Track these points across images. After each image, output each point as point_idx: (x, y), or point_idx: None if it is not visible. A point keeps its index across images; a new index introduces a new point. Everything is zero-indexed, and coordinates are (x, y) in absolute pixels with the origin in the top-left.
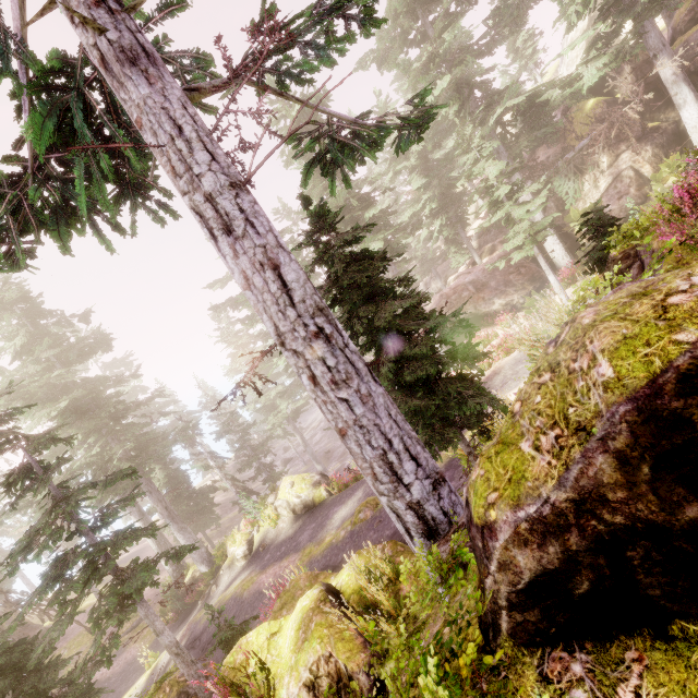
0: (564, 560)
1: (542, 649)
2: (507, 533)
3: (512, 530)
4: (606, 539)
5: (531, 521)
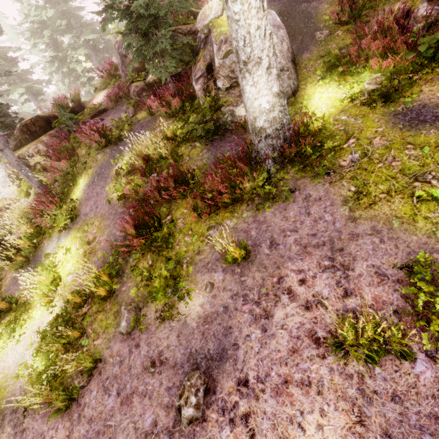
0: (17, 142)
1: (16, 150)
2: (12, 141)
3: (13, 141)
4: (20, 139)
5: (14, 139)
